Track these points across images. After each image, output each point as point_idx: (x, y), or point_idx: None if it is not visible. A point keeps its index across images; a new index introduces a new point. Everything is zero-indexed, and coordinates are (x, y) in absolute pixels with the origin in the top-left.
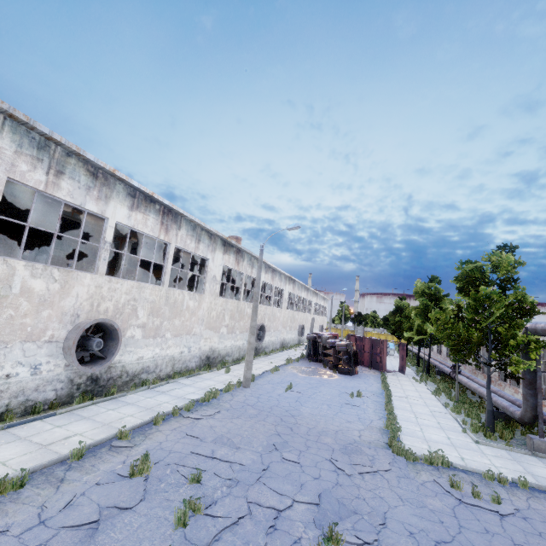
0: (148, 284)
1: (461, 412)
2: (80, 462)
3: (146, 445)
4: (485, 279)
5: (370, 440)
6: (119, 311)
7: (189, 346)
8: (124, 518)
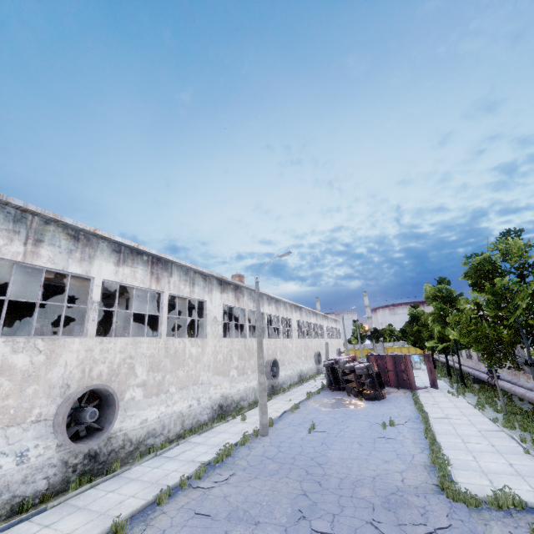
0: (145, 338)
1: (514, 426)
2: None
3: None
4: (498, 270)
5: (416, 484)
6: (114, 373)
7: (198, 397)
8: None
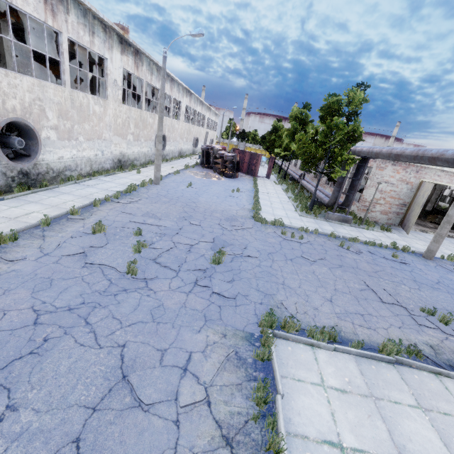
0: (49, 83)
1: (297, 201)
2: (50, 227)
3: (94, 218)
4: (340, 111)
5: (243, 215)
6: (27, 111)
7: (102, 150)
8: (101, 251)
